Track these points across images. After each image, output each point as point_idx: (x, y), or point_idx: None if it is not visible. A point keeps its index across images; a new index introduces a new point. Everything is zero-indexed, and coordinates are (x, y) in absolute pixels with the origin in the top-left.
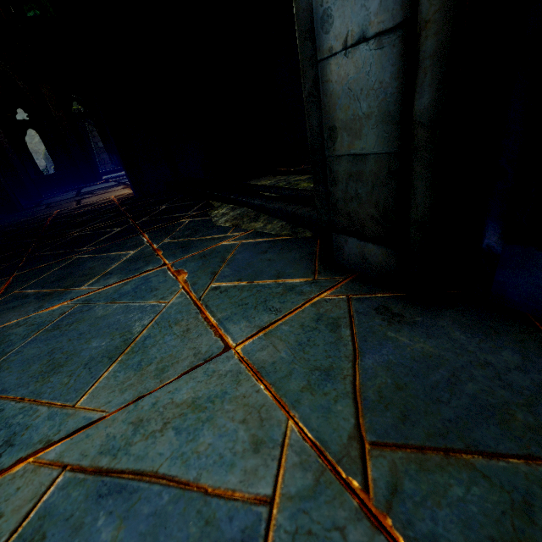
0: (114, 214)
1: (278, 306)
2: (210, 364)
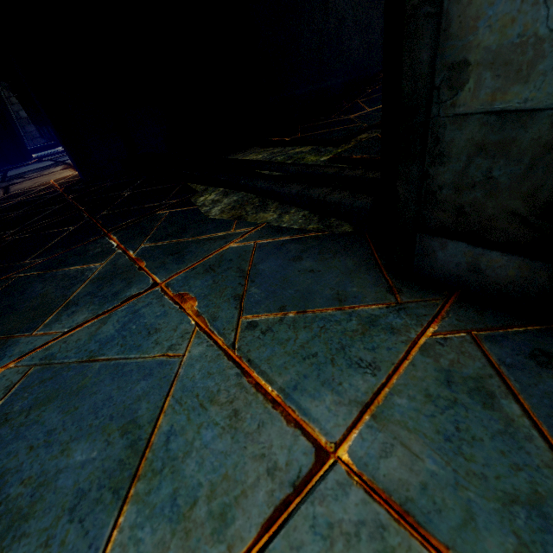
0: (60, 206)
1: (368, 357)
2: (314, 505)
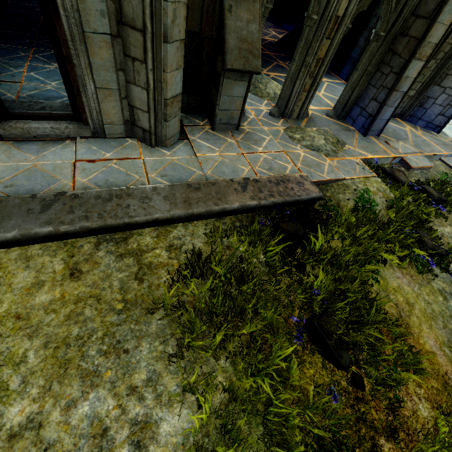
0: None
1: None
2: None
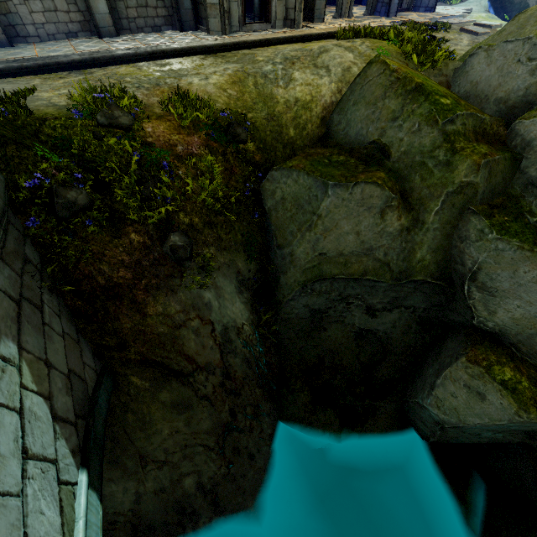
0: None
1: None
2: None
